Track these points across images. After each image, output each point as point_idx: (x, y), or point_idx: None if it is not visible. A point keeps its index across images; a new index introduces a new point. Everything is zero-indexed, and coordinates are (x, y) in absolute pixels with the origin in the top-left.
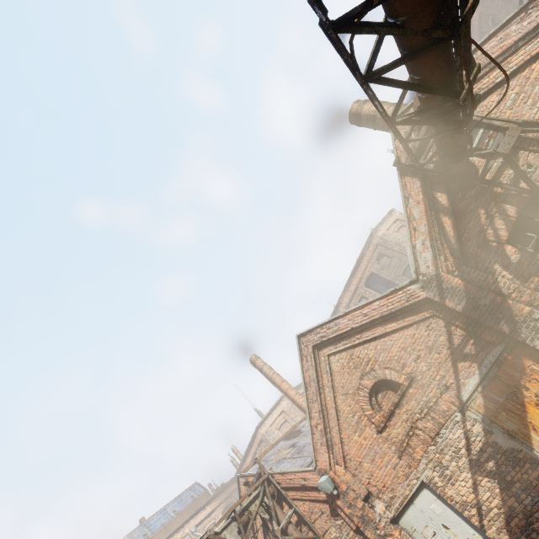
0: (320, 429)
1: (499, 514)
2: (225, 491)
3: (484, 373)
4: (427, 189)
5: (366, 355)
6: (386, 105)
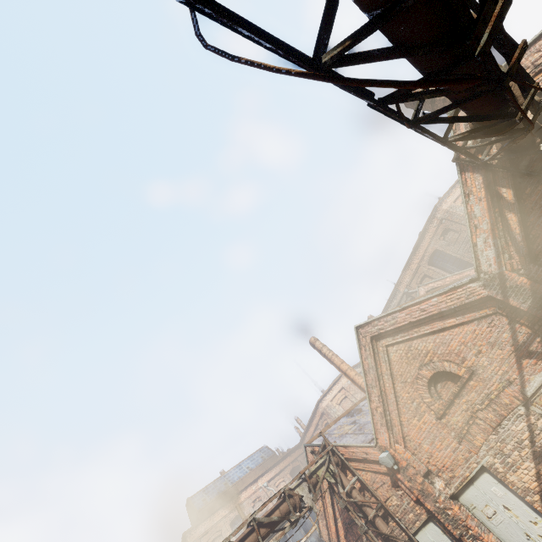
0: (380, 411)
1: None
2: (291, 455)
3: None
4: (490, 185)
5: (425, 348)
6: None
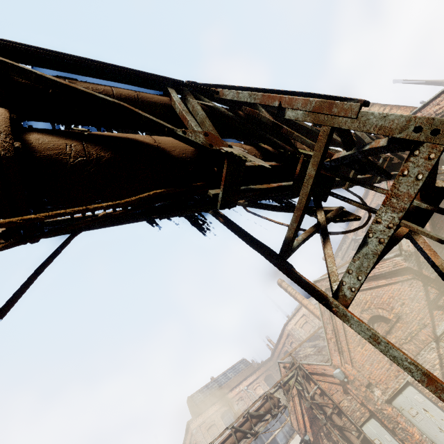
0: (333, 341)
1: None
2: (264, 366)
3: None
4: None
5: (364, 298)
6: (377, 106)
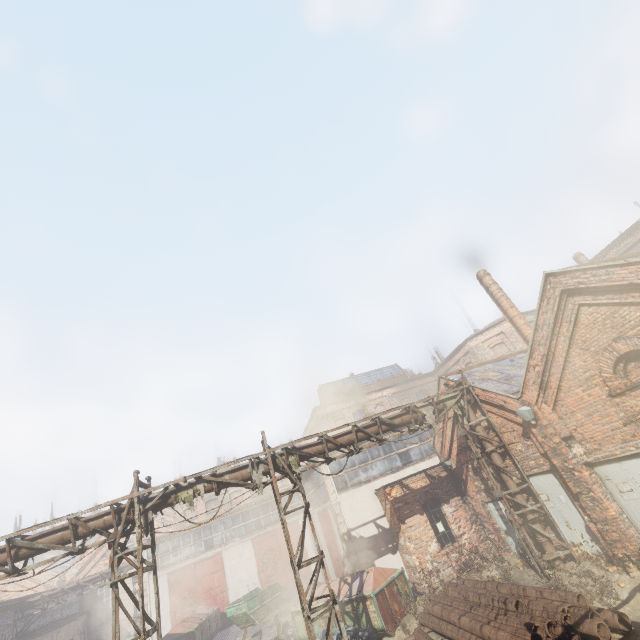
0: (538, 370)
1: None
2: (421, 379)
3: None
4: None
5: (636, 319)
6: None
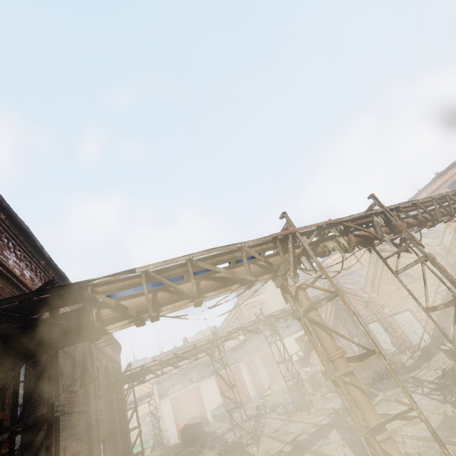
0: (370, 279)
1: (433, 325)
2: None
3: (451, 286)
4: None
5: (403, 262)
6: None
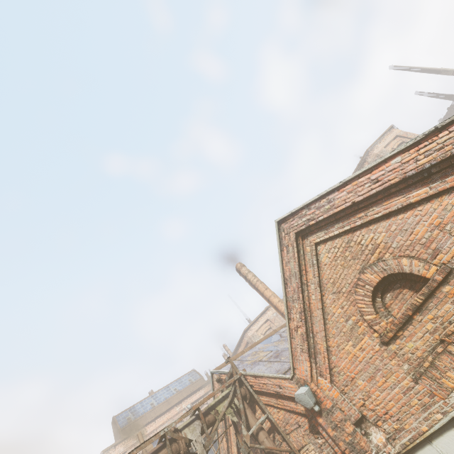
0: (301, 332)
1: None
2: None
3: None
4: None
5: (372, 241)
6: None
